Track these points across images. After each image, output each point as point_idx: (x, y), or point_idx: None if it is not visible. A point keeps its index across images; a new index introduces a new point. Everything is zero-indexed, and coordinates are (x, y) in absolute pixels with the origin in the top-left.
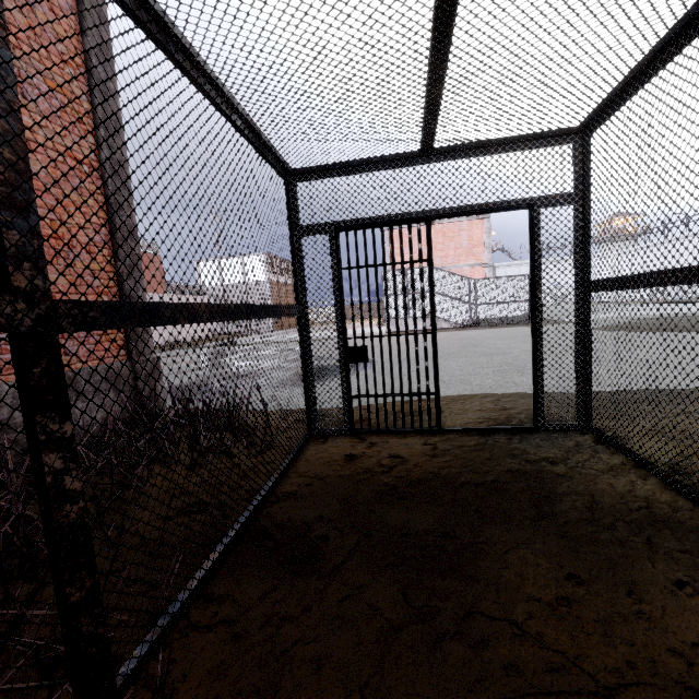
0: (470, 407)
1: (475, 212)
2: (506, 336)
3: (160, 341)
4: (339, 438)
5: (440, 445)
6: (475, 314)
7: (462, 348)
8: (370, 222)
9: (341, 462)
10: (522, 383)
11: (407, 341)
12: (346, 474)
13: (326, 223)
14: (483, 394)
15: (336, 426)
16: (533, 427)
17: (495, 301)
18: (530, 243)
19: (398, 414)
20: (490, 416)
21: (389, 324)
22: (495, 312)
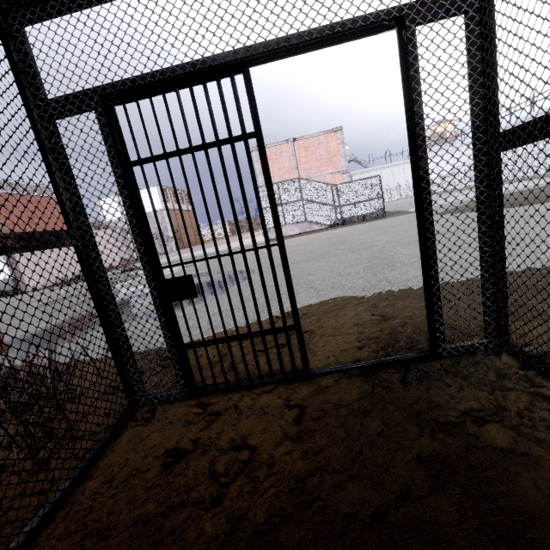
0: (344, 324)
1: (315, 42)
2: (368, 230)
3: (69, 275)
4: (172, 408)
5: (309, 406)
6: (340, 214)
7: (332, 247)
8: (154, 79)
9: (151, 478)
10: (396, 280)
11: (245, 260)
12: (148, 518)
13: (84, 90)
14: (357, 301)
15: (169, 390)
16: (431, 354)
17: (355, 202)
18: (404, 85)
19: (260, 346)
20: (371, 336)
21: (214, 240)
22: (356, 211)
